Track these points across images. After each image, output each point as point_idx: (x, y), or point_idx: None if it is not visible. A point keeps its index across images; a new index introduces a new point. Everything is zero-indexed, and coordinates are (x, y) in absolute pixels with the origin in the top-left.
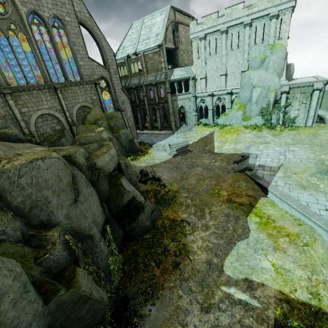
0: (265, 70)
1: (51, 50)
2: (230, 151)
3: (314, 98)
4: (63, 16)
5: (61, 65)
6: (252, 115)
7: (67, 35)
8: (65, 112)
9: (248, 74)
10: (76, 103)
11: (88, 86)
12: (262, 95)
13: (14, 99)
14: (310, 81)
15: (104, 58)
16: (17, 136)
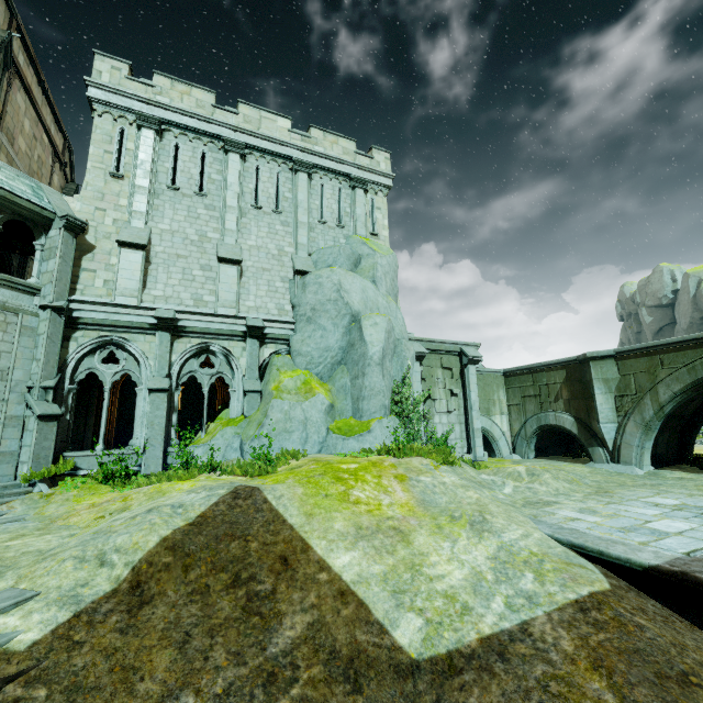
0: (372, 283)
1: None
2: (541, 593)
3: (472, 381)
4: None
5: None
6: (369, 410)
7: None
8: None
9: (331, 274)
10: None
11: None
12: (390, 343)
13: None
14: (456, 341)
15: None
16: None
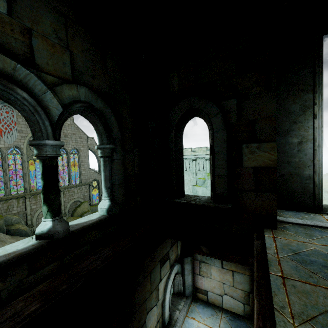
0: (205, 188)
1: (64, 159)
2: None
3: None
4: (80, 147)
5: (69, 175)
6: None
7: (79, 157)
8: (62, 206)
9: (195, 188)
10: (71, 199)
11: (84, 187)
12: None
13: (30, 200)
14: None
15: (100, 167)
16: (27, 231)
